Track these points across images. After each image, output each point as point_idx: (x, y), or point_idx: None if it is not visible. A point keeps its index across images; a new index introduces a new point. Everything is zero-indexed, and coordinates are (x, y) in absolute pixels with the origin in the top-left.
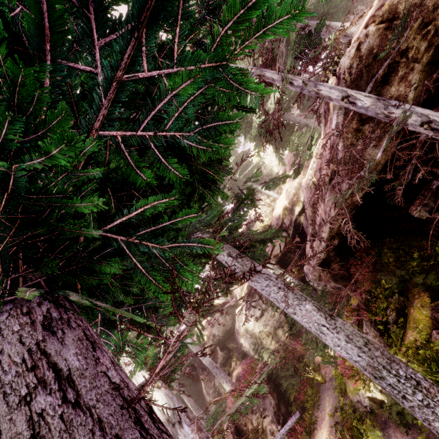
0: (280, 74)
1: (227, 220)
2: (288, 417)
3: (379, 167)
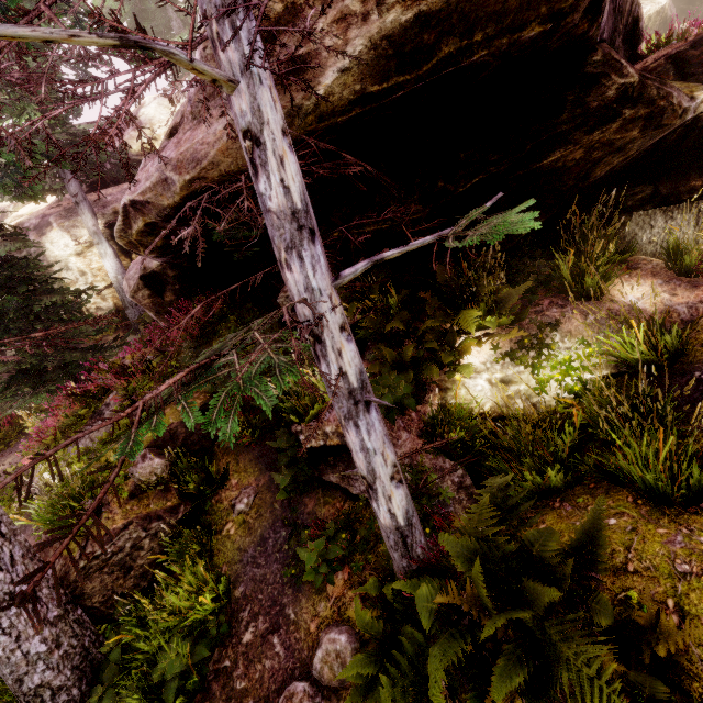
0: None
1: None
2: None
3: (215, 174)
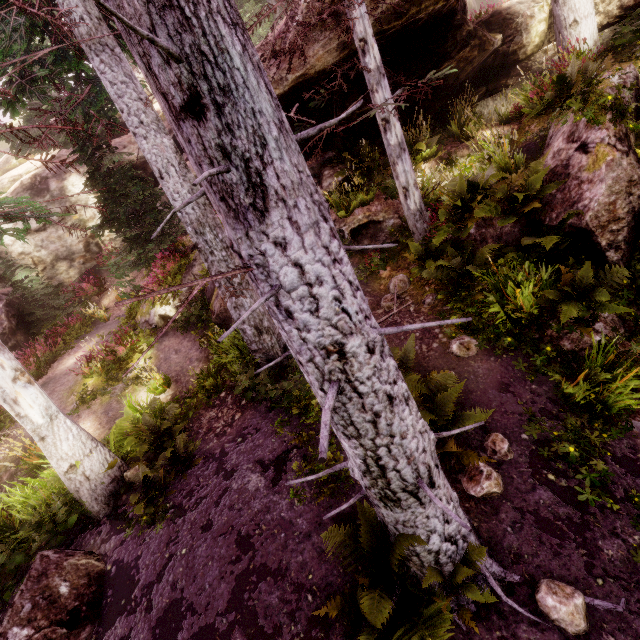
0: None
1: None
2: (25, 346)
3: (312, 72)
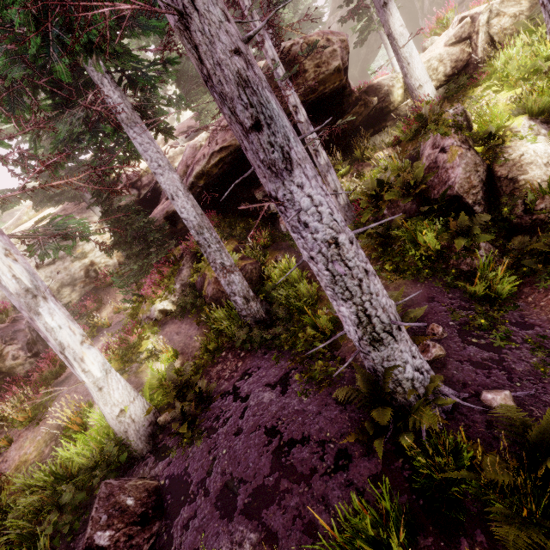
0: (250, 4)
1: (140, 64)
2: (43, 354)
3: None
